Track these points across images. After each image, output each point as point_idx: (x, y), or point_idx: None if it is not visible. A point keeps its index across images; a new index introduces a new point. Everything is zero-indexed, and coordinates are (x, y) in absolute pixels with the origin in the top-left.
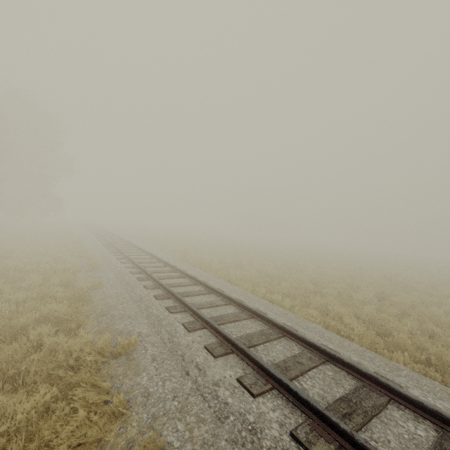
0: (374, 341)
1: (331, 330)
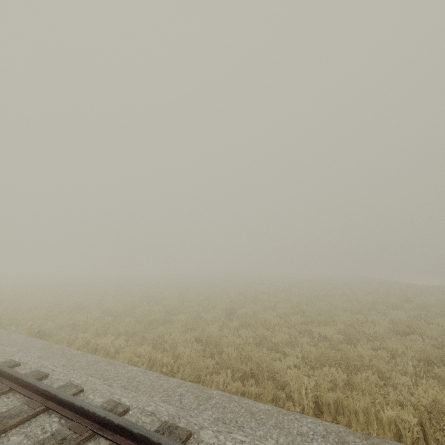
0: (205, 365)
1: (155, 368)
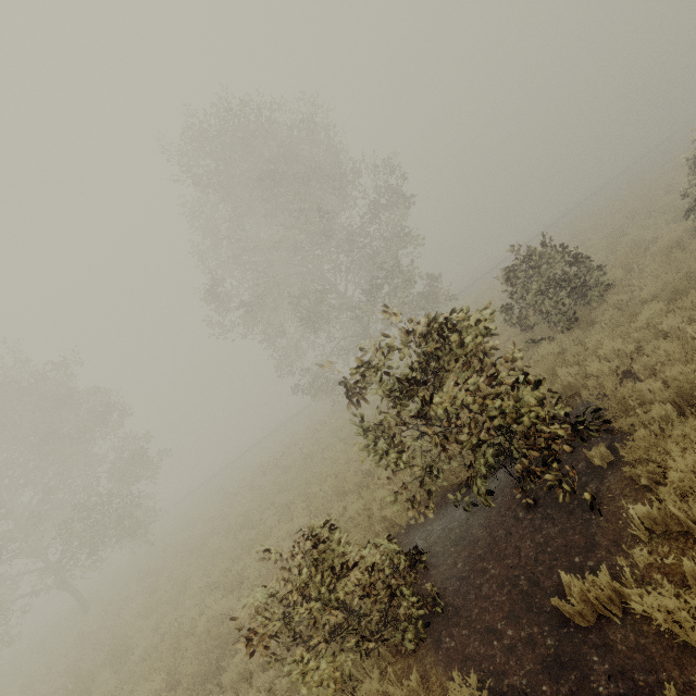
0: None
1: None
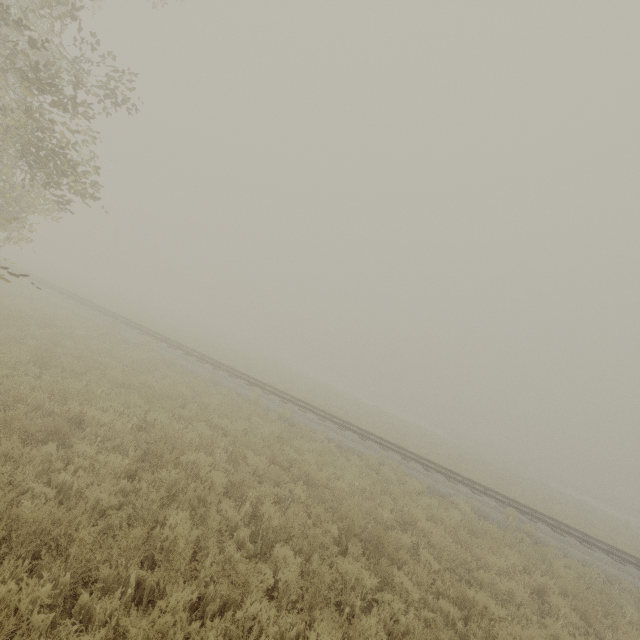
0: None
1: None
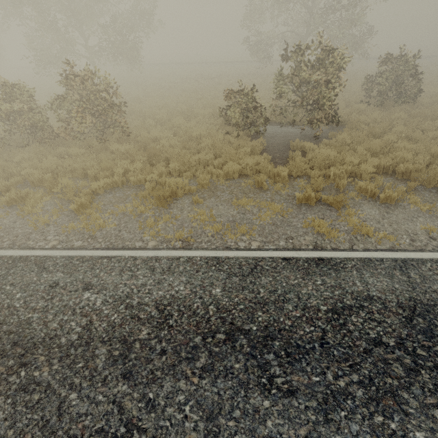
0: None
1: None
